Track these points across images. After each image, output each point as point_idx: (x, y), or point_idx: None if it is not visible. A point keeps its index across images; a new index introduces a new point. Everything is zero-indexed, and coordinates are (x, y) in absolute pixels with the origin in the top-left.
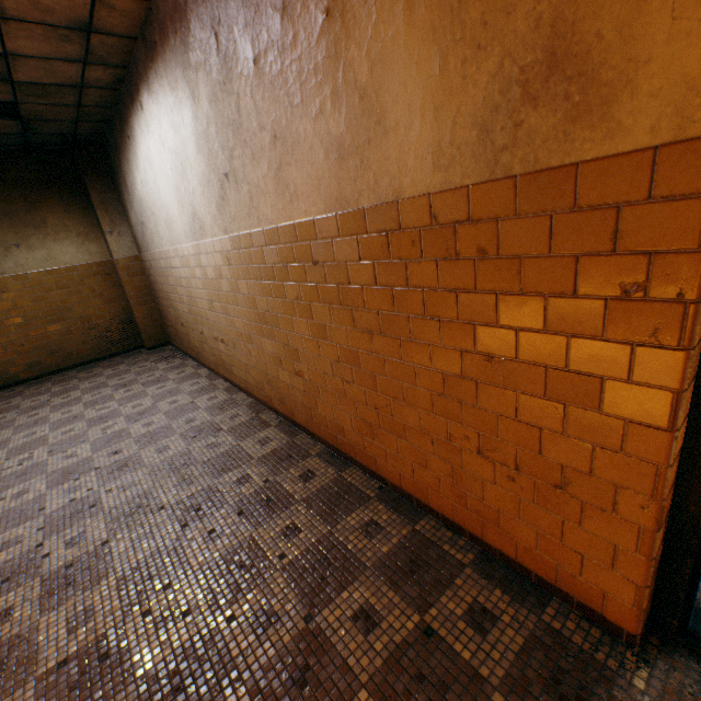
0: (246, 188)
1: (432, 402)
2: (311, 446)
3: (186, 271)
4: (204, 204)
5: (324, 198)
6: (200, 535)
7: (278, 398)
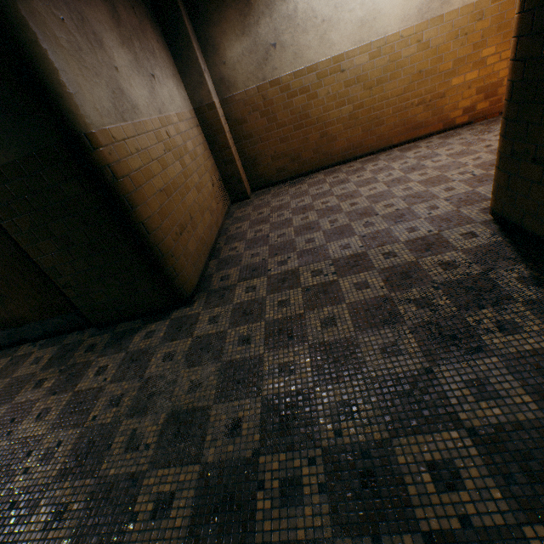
0: None
1: None
2: None
3: (380, 61)
4: None
5: None
6: None
7: (492, 104)
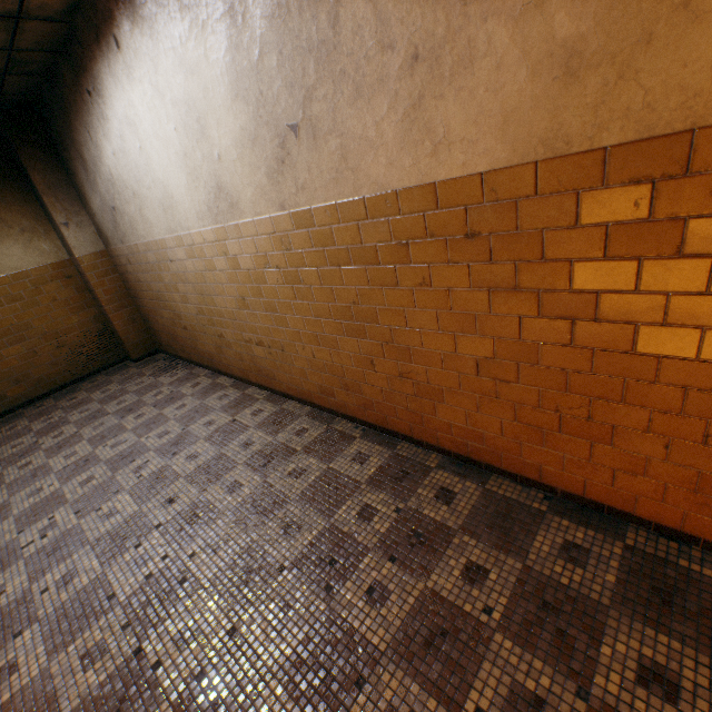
0: (336, 143)
1: (681, 400)
2: (423, 456)
3: (197, 263)
4: (241, 172)
5: (513, 142)
6: (358, 598)
7: (359, 404)
